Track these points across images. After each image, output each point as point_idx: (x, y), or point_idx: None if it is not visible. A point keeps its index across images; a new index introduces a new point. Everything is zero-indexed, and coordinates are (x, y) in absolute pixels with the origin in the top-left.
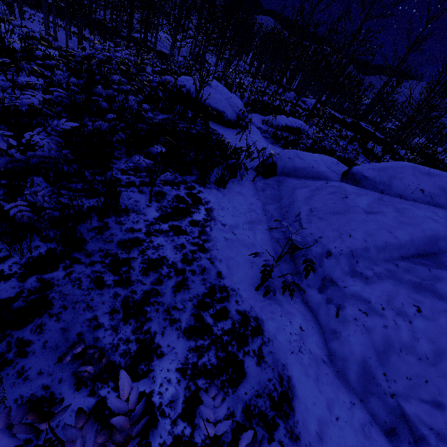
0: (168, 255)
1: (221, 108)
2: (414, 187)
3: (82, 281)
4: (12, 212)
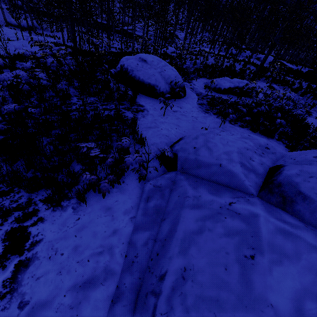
0: None
1: (154, 82)
2: None
3: None
4: None
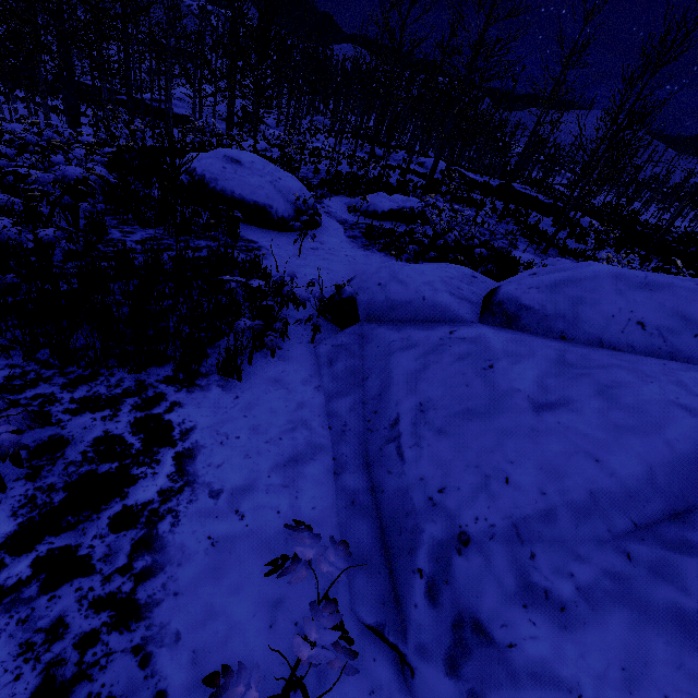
0: None
1: (264, 200)
2: (624, 319)
3: None
4: None
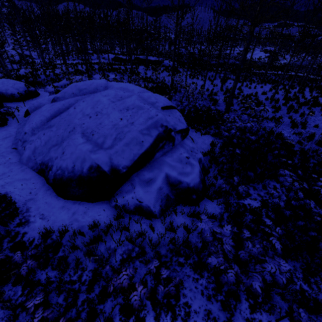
0: None
1: (10, 93)
2: (71, 93)
3: None
4: None
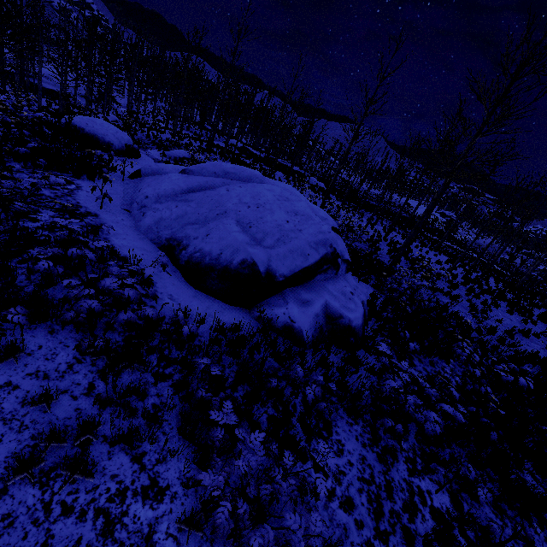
0: (46, 194)
1: (108, 141)
2: (212, 172)
3: None
4: None
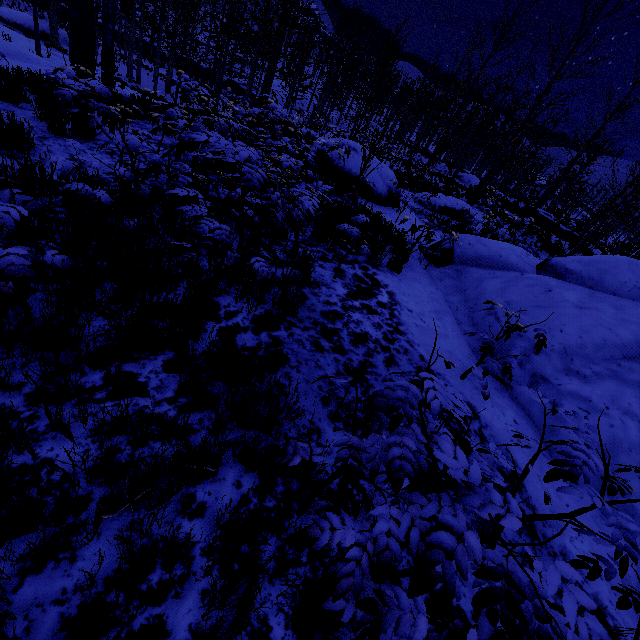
0: (370, 331)
1: (370, 180)
2: (632, 285)
3: (304, 342)
4: (256, 266)
